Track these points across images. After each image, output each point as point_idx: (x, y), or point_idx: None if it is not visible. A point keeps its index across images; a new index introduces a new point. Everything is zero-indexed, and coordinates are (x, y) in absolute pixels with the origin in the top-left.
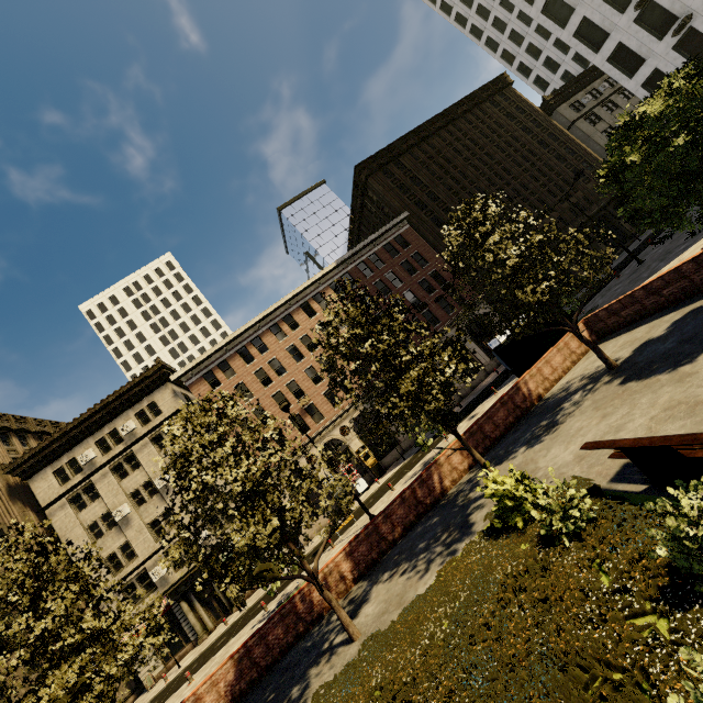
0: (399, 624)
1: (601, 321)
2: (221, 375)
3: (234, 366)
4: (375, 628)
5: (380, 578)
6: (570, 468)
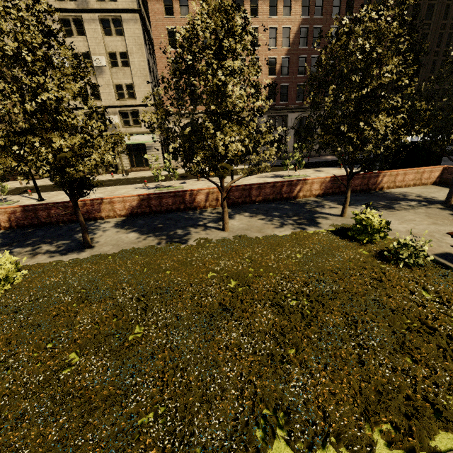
0: (263, 240)
1: None
2: (177, 6)
3: (191, 7)
4: (240, 233)
5: (242, 213)
6: (403, 234)
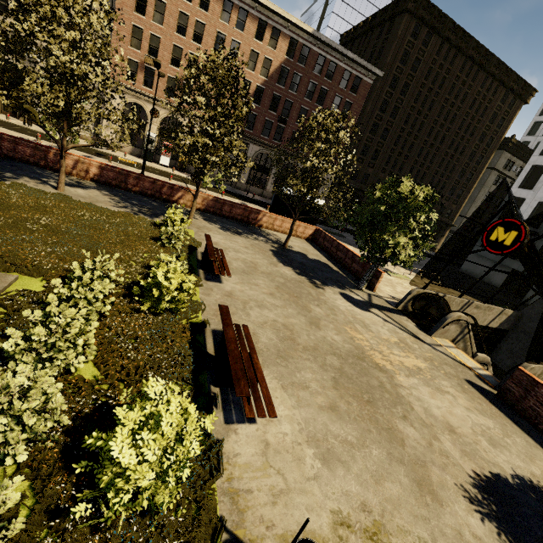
0: (80, 203)
1: (320, 236)
2: None
3: None
4: (71, 196)
5: (103, 191)
6: None
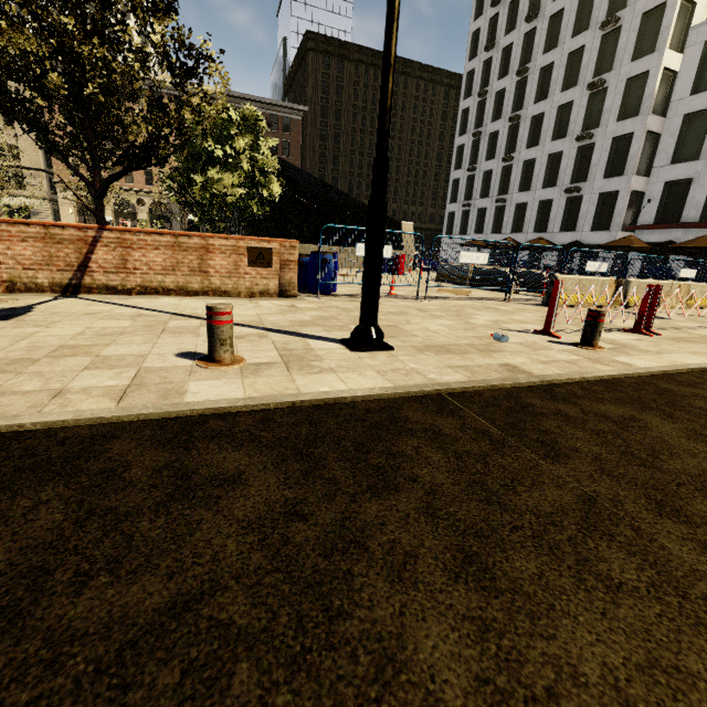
0: None
1: None
2: None
3: None
4: None
5: None
6: None
